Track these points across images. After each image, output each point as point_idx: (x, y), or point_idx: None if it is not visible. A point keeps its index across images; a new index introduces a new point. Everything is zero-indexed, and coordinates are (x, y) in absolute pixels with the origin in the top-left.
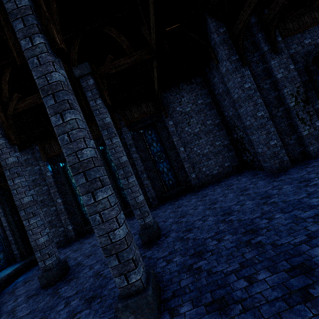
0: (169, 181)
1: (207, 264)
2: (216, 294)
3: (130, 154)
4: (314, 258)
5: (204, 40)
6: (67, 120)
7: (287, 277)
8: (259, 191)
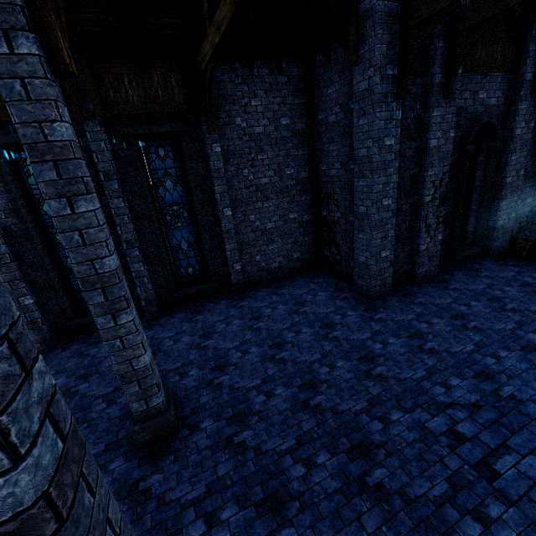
0: (187, 268)
1: None
2: None
3: (104, 194)
4: None
5: None
6: None
7: None
8: (353, 338)
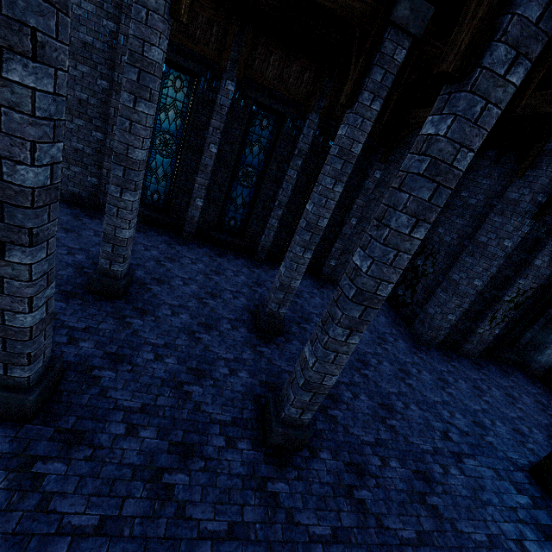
0: None
1: (343, 419)
2: (354, 457)
3: (287, 163)
4: (434, 473)
5: (550, 127)
6: (414, 236)
7: (413, 477)
8: (399, 356)
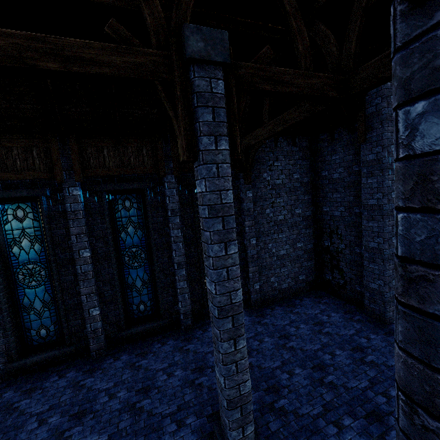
0: None
1: None
2: None
3: (166, 226)
4: None
5: None
6: None
7: None
8: (391, 364)
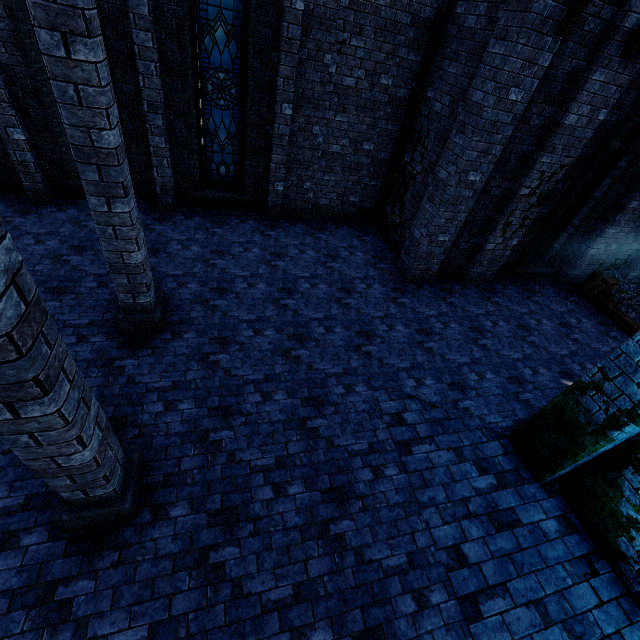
0: (220, 165)
1: (232, 441)
2: (229, 500)
3: (127, 17)
4: (357, 484)
5: None
6: None
7: (319, 501)
8: (364, 312)
